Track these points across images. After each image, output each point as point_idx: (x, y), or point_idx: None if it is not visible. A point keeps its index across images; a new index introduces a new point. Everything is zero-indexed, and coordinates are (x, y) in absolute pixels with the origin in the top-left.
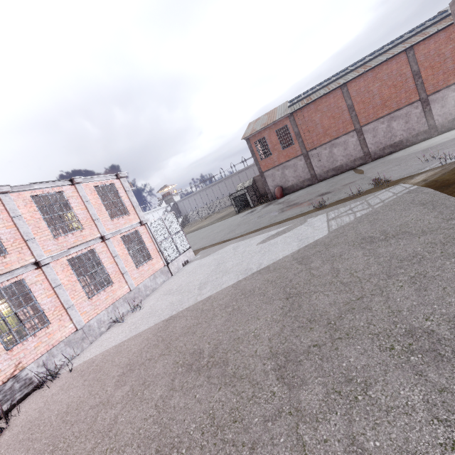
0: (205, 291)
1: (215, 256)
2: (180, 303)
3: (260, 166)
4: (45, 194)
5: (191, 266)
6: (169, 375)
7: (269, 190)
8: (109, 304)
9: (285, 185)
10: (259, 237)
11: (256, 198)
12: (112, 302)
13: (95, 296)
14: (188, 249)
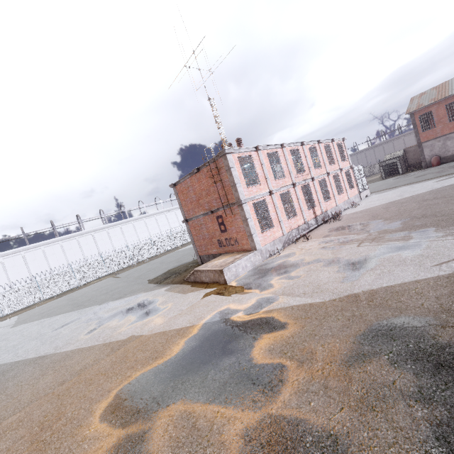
0: (406, 196)
1: (393, 191)
2: (390, 200)
3: (420, 137)
4: (326, 145)
5: (375, 196)
6: (415, 203)
7: (424, 159)
8: (342, 201)
9: (443, 155)
10: (430, 181)
11: (404, 167)
12: (343, 201)
13: (339, 195)
14: (367, 189)
